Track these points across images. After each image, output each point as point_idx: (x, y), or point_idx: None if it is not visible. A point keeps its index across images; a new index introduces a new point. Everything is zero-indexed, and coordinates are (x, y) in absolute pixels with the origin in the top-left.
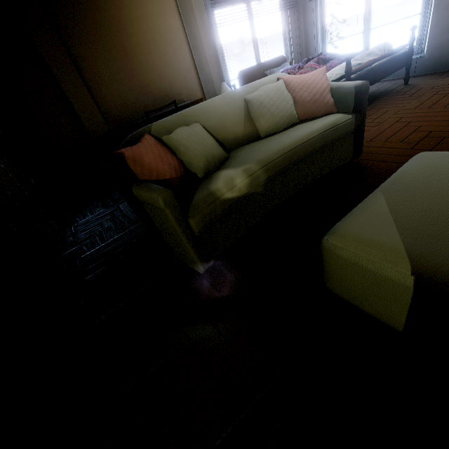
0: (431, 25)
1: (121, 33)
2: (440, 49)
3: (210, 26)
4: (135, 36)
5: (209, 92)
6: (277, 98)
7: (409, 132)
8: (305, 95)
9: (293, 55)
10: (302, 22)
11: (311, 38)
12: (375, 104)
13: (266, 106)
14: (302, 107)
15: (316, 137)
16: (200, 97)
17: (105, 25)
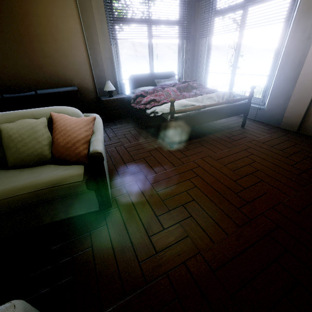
0: (273, 88)
1: (19, 22)
2: (276, 108)
3: (109, 35)
4: (33, 27)
5: (100, 84)
6: (27, 136)
7: (182, 189)
8: (60, 139)
9: (184, 73)
10: (196, 50)
11: (200, 65)
12: (205, 138)
13: (14, 141)
14: (56, 149)
15: (25, 194)
16: (91, 85)
17: (3, 13)
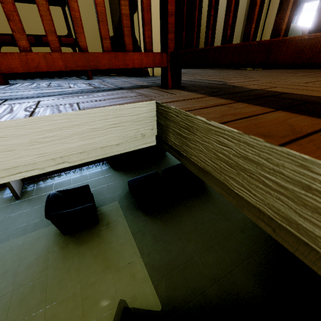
0: None
1: None
2: None
3: None
4: None
5: None
6: (298, 30)
7: None
8: (306, 32)
9: None
10: None
11: None
12: None
13: (294, 31)
14: None
15: None
16: None
17: None
